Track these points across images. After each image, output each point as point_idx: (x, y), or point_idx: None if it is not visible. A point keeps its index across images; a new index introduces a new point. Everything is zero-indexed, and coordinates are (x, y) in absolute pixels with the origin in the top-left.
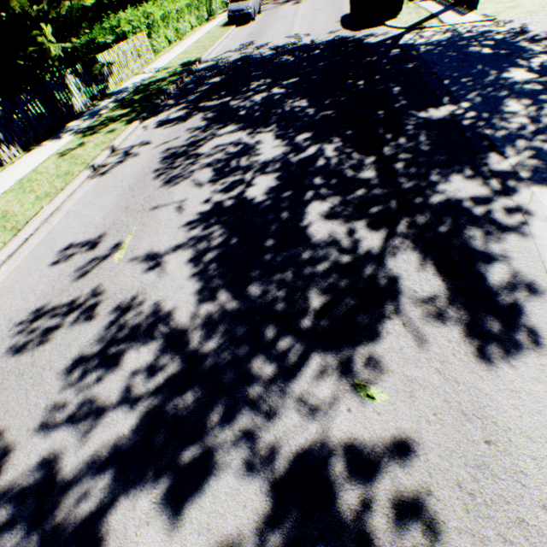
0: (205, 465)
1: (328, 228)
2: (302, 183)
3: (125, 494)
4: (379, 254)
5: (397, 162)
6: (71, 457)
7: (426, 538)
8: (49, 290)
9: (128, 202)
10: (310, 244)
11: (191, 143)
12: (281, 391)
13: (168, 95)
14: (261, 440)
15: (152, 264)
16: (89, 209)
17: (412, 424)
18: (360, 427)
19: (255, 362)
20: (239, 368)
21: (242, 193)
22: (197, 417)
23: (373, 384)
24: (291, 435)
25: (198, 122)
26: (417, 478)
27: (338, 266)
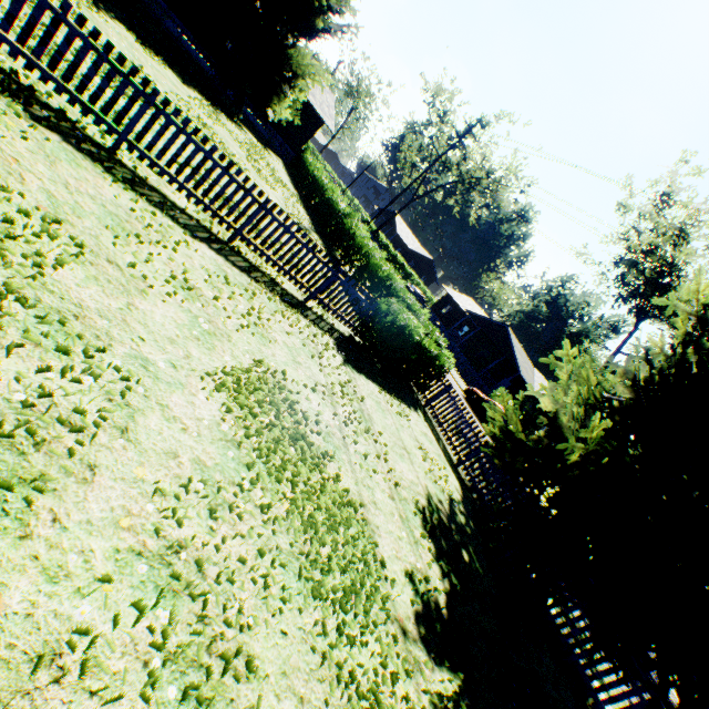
0: None
1: None
2: None
3: None
4: None
5: None
6: None
7: None
8: None
9: None
10: None
11: None
12: None
13: None
14: None
15: None
16: None
17: None
18: None
19: None
20: None
21: None
22: None
23: None
24: None
25: None
26: None
27: None
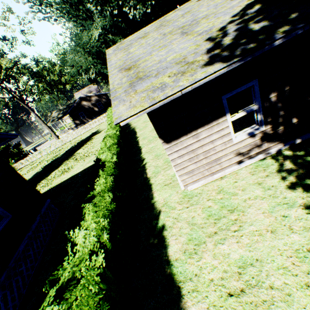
0: None
1: None
2: None
3: None
4: None
5: None
6: None
7: None
8: None
9: None
10: None
11: None
12: None
13: None
14: None
15: None
16: None
17: None
18: None
19: None
20: None
21: None
22: None
23: None
24: None
25: None
26: None
27: None
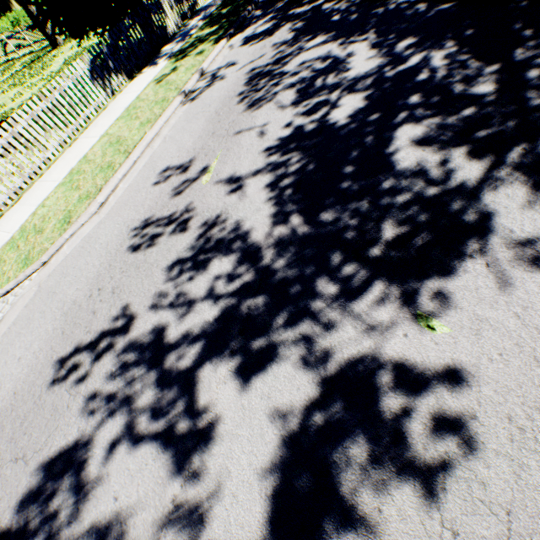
0: (269, 354)
1: (417, 156)
2: (394, 102)
3: (209, 361)
4: (476, 187)
5: (531, 70)
6: (173, 329)
7: (460, 449)
8: (154, 205)
9: (214, 128)
10: (393, 173)
11: (275, 60)
12: (341, 310)
13: (256, 4)
14: (318, 345)
15: (234, 187)
16: (181, 135)
17: (471, 358)
18: (413, 351)
19: (319, 282)
20: (304, 285)
21: (324, 116)
22: (265, 318)
23: (436, 317)
24: (345, 346)
25: (285, 35)
26: (464, 403)
27: (421, 198)
